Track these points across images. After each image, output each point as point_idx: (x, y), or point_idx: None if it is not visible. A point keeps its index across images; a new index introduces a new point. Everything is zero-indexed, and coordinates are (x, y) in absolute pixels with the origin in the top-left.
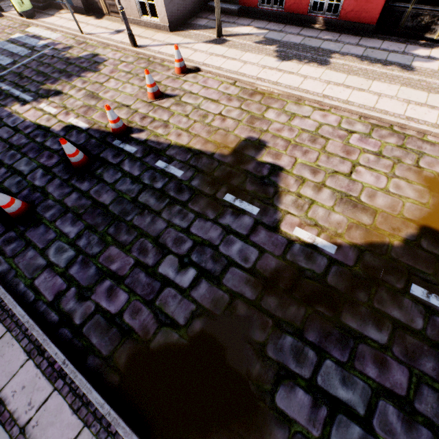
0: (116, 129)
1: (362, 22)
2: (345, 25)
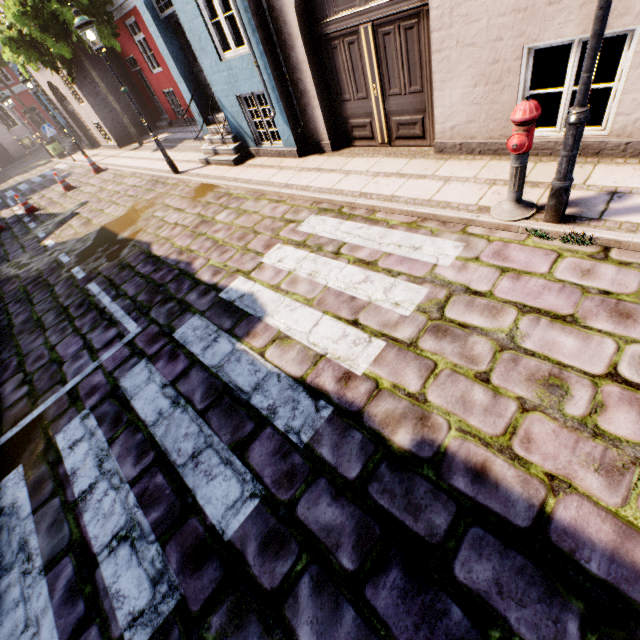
0: (26, 210)
1: None
2: None
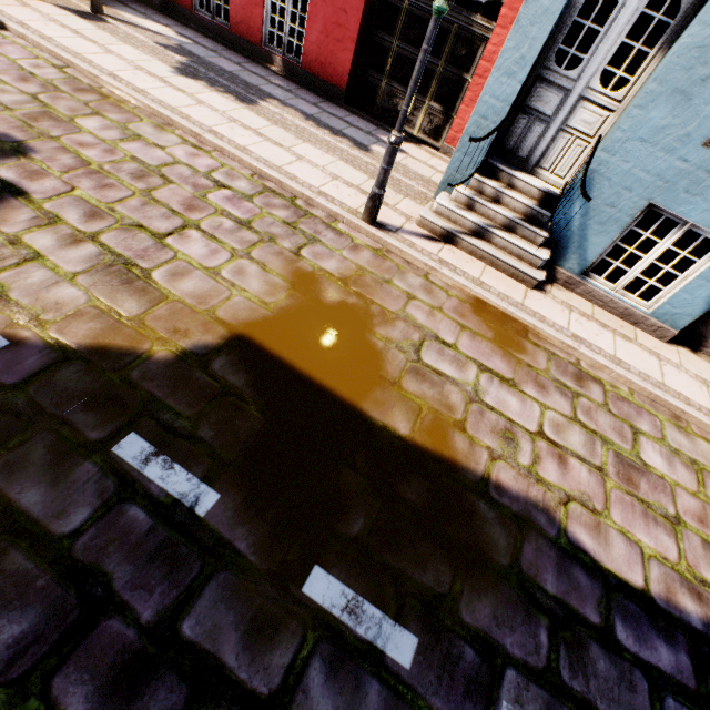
0: None
1: (330, 83)
2: (310, 80)
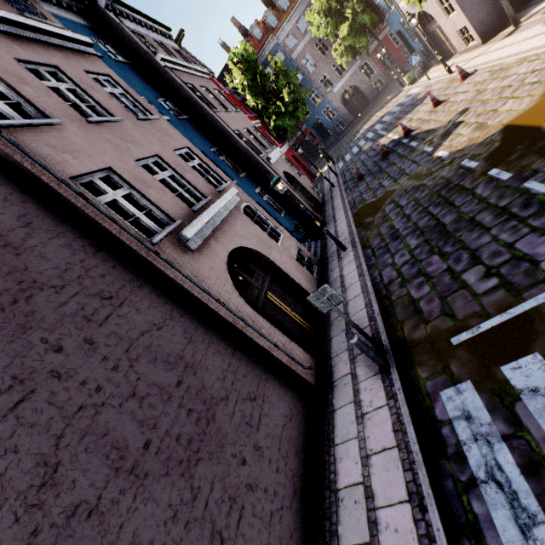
0: (404, 133)
1: None
2: None
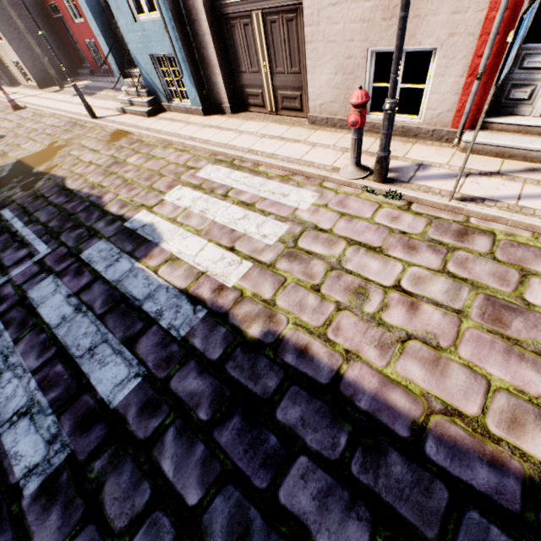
0: None
1: None
2: None
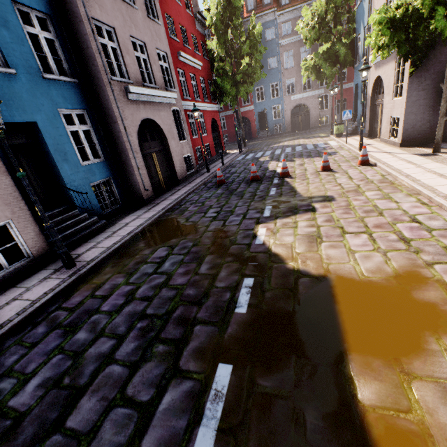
0: (281, 172)
1: None
2: None
